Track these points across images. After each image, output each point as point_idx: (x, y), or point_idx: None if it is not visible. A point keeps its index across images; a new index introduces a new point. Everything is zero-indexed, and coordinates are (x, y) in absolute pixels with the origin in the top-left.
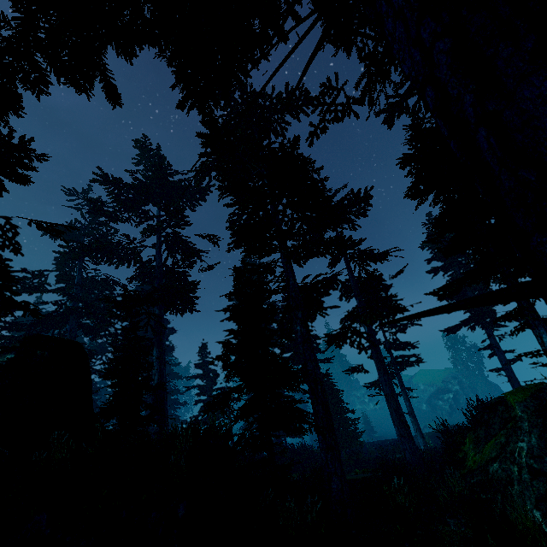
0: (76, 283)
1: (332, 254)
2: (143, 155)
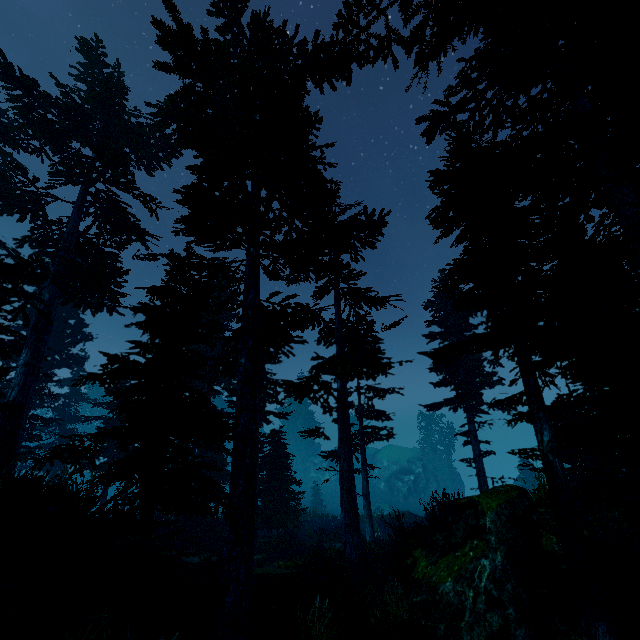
0: None
1: (318, 274)
2: (90, 67)
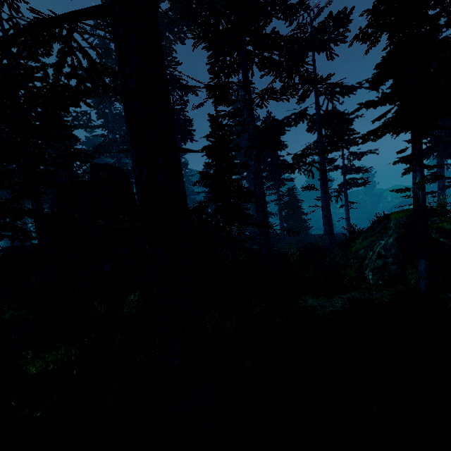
0: (110, 119)
1: (288, 99)
2: None
